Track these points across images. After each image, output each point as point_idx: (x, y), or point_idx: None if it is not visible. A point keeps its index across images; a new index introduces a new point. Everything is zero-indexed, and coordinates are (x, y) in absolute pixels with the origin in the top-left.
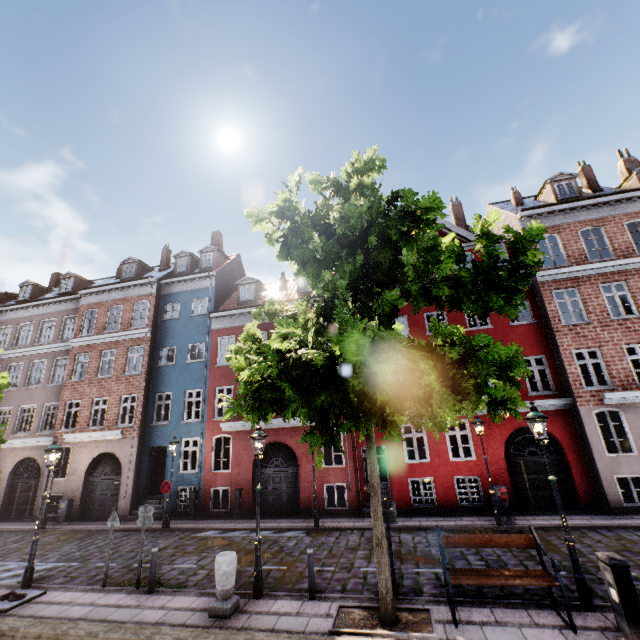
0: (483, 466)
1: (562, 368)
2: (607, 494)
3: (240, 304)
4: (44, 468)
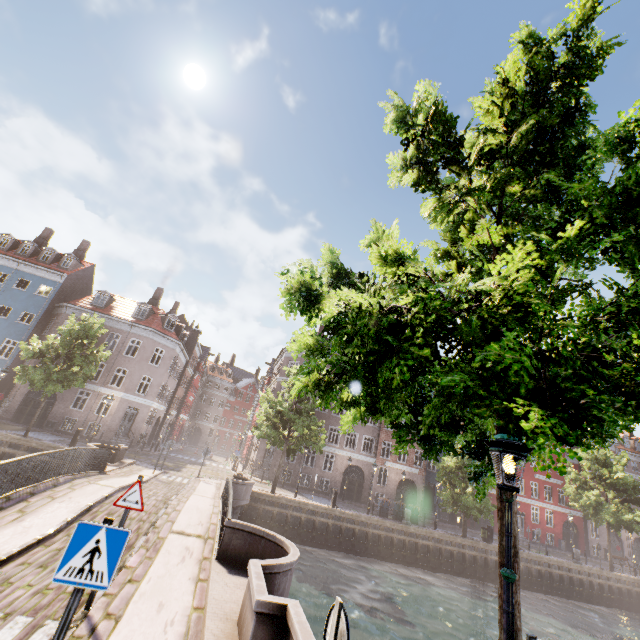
0: (555, 531)
1: None
2: (589, 550)
3: None
4: (367, 475)
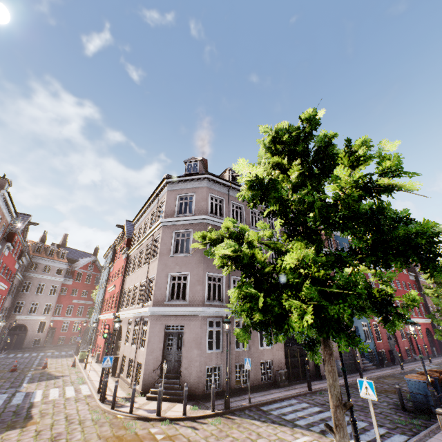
0: (425, 340)
1: (427, 309)
2: None
3: None
4: None
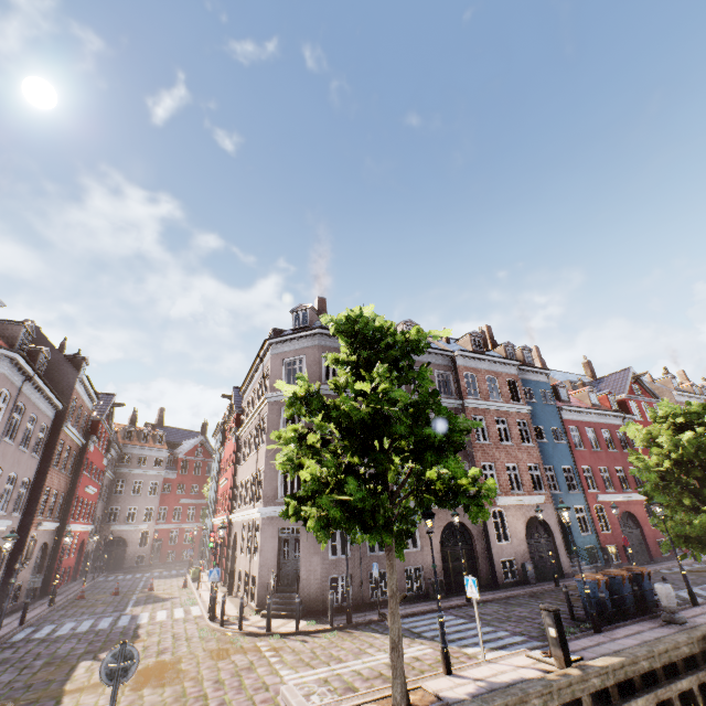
0: None
1: None
2: None
3: (562, 402)
4: (476, 533)
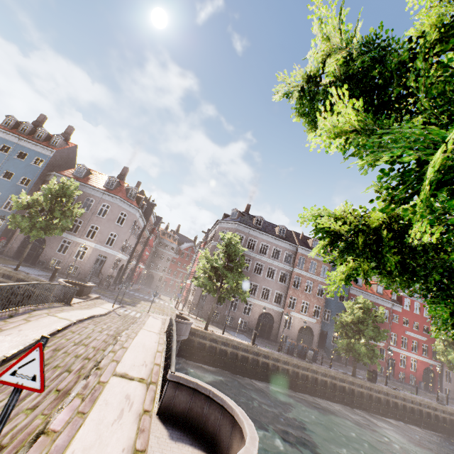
0: (417, 374)
1: None
2: (442, 391)
3: (356, 285)
4: (276, 320)
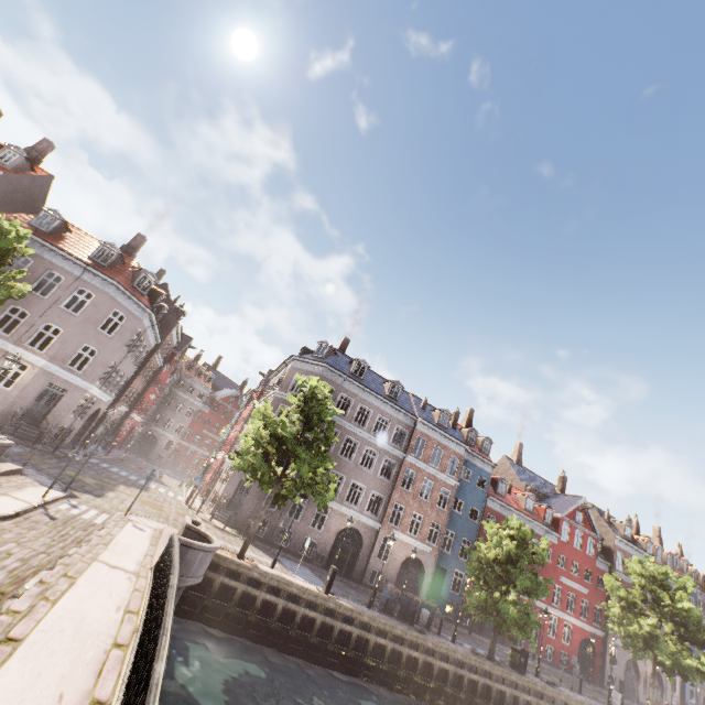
0: (571, 650)
1: (606, 618)
2: (604, 680)
3: (497, 493)
4: (366, 543)
